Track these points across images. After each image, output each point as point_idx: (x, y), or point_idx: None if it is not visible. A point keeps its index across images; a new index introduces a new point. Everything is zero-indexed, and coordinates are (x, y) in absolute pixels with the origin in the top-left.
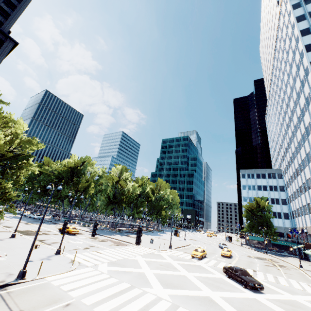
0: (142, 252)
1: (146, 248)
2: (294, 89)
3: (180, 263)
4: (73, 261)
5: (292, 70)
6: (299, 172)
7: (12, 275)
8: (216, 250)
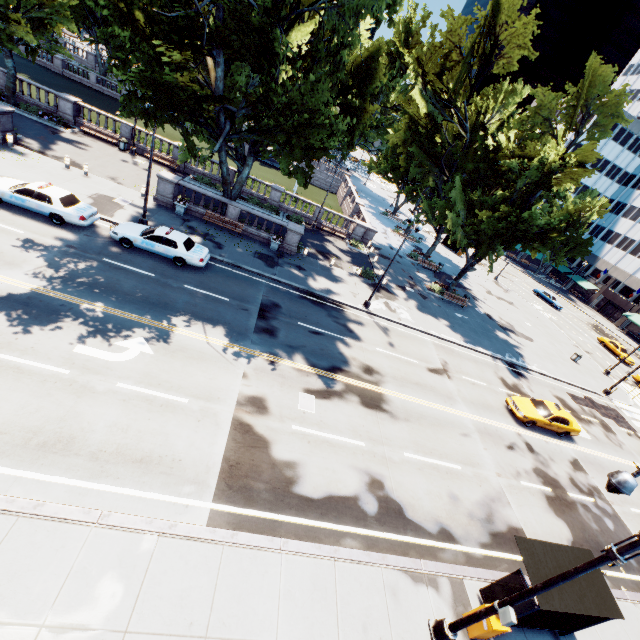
0: None
1: (632, 410)
2: None
3: None
4: None
5: None
6: None
7: None
8: (574, 327)
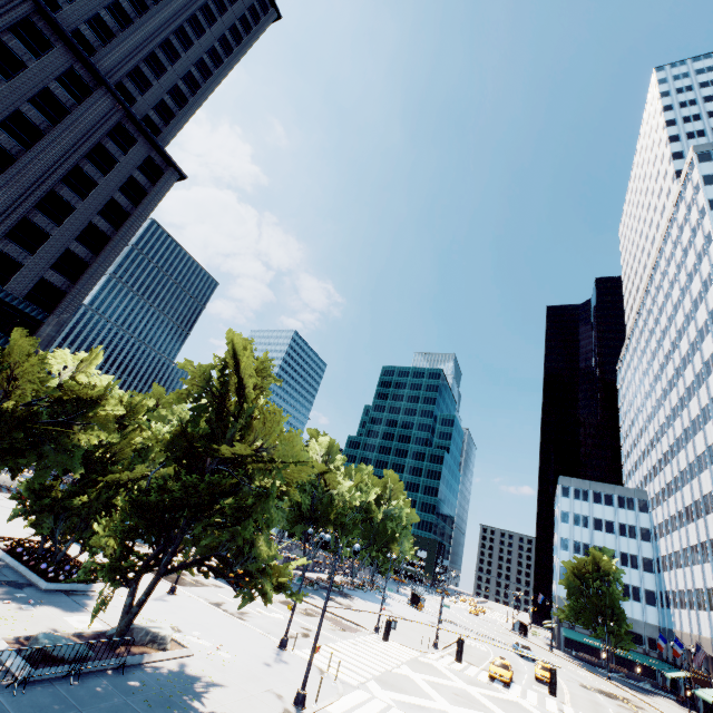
0: (400, 655)
1: (396, 644)
2: (697, 351)
3: (482, 692)
4: (336, 674)
5: (698, 314)
6: (692, 516)
7: (283, 698)
8: (517, 662)
